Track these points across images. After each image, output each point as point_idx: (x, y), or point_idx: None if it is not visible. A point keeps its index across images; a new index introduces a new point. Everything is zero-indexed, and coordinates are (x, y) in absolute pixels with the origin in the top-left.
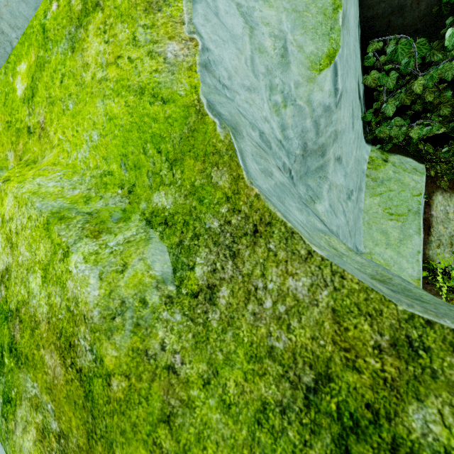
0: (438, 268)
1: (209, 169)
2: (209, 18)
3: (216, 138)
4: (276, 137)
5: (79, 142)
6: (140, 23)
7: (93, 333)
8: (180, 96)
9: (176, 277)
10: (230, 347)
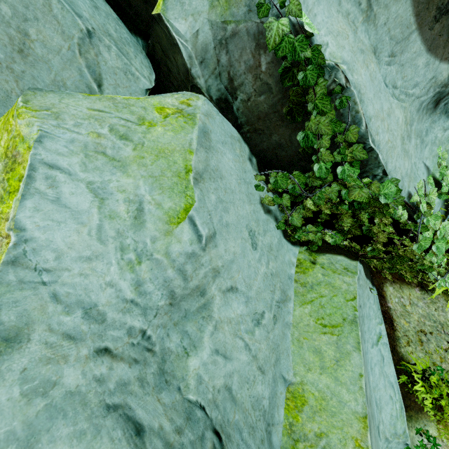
0: (414, 373)
1: None
2: (41, 207)
3: None
4: (124, 299)
5: None
6: None
7: None
8: None
9: None
10: None
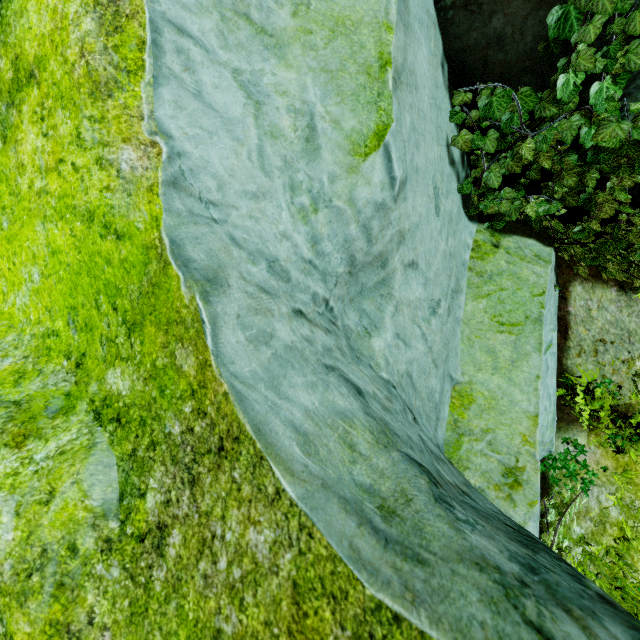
0: (578, 385)
1: (173, 344)
2: (184, 103)
3: (180, 301)
4: (302, 257)
5: (17, 280)
6: (85, 113)
7: (3, 596)
8: (138, 230)
9: (123, 507)
10: (172, 625)
